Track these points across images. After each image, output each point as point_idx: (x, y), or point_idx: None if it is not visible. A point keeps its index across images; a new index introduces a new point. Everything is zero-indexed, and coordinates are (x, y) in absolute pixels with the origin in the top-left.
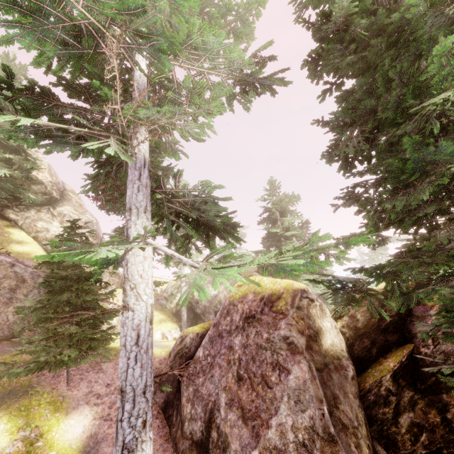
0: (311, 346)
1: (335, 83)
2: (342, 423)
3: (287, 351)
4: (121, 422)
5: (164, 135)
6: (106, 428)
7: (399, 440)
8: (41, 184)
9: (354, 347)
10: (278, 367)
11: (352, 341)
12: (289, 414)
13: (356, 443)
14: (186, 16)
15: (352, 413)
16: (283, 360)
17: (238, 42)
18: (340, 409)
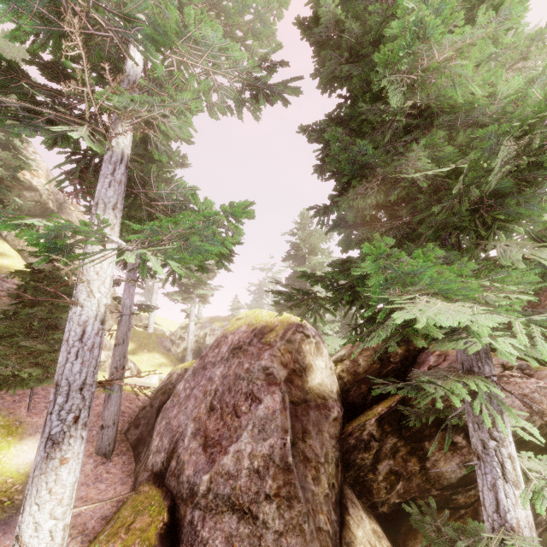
0: (292, 380)
1: (350, 98)
2: (305, 455)
3: (264, 381)
4: (51, 415)
5: (149, 132)
6: None
7: (375, 487)
8: (35, 190)
9: (350, 392)
10: (251, 397)
11: (350, 386)
12: (250, 442)
13: (315, 476)
14: (175, 4)
15: (322, 450)
16: (257, 390)
17: (259, 44)
18: (307, 443)
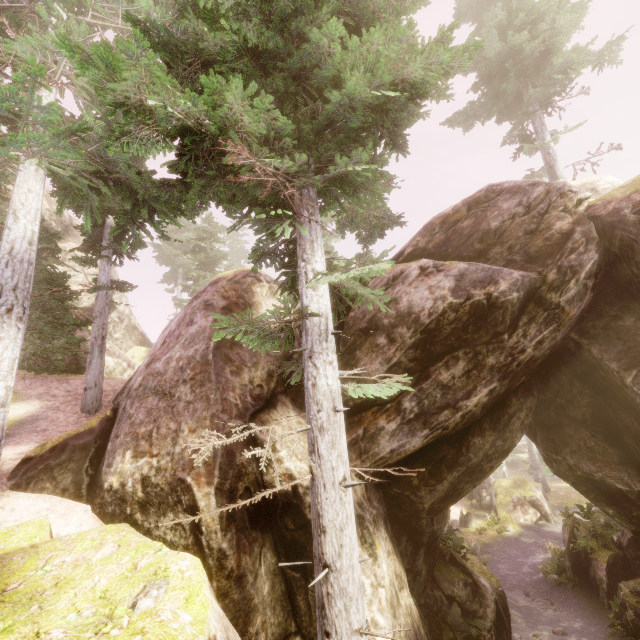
0: (232, 309)
1: None
2: (228, 357)
3: (203, 310)
4: None
5: (69, 87)
6: (50, 413)
7: None
8: None
9: None
10: (191, 324)
11: None
12: (180, 351)
13: (234, 371)
14: None
15: (251, 359)
16: (196, 317)
17: None
18: (234, 351)
